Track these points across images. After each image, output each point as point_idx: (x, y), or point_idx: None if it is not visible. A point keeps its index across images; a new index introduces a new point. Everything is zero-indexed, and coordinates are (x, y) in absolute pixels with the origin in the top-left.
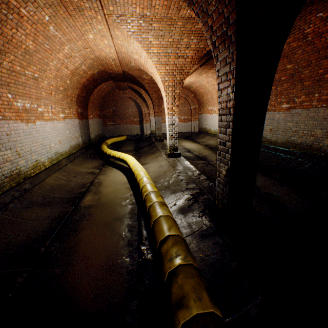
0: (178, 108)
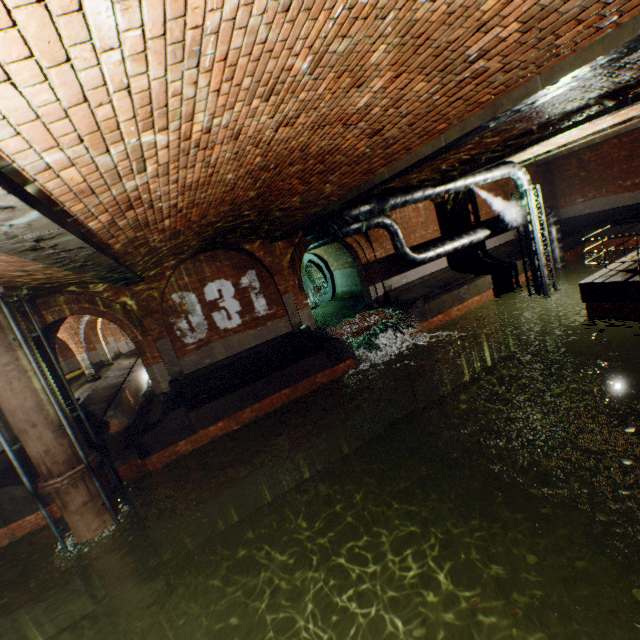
0: (84, 348)
